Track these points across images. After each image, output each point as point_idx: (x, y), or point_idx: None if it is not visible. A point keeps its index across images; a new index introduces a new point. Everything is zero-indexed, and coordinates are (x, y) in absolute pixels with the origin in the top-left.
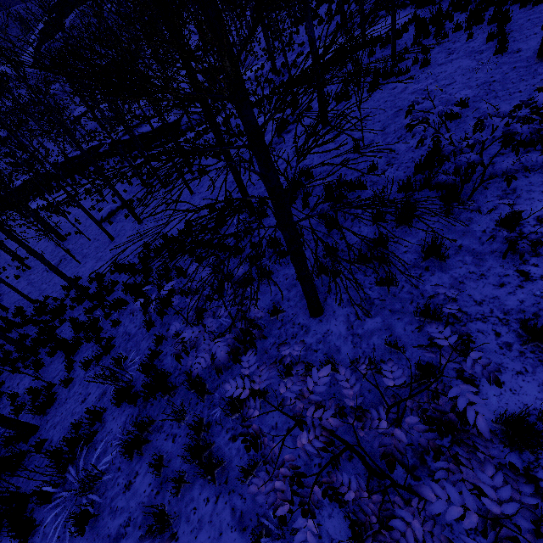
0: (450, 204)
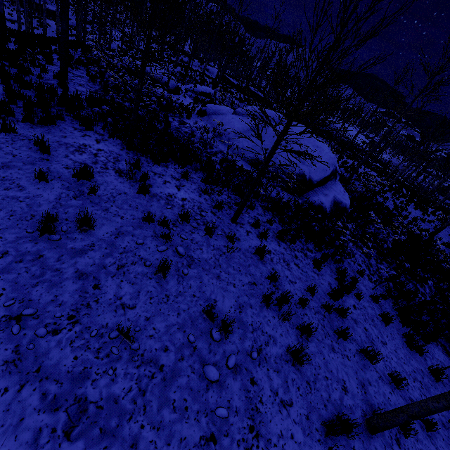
0: None
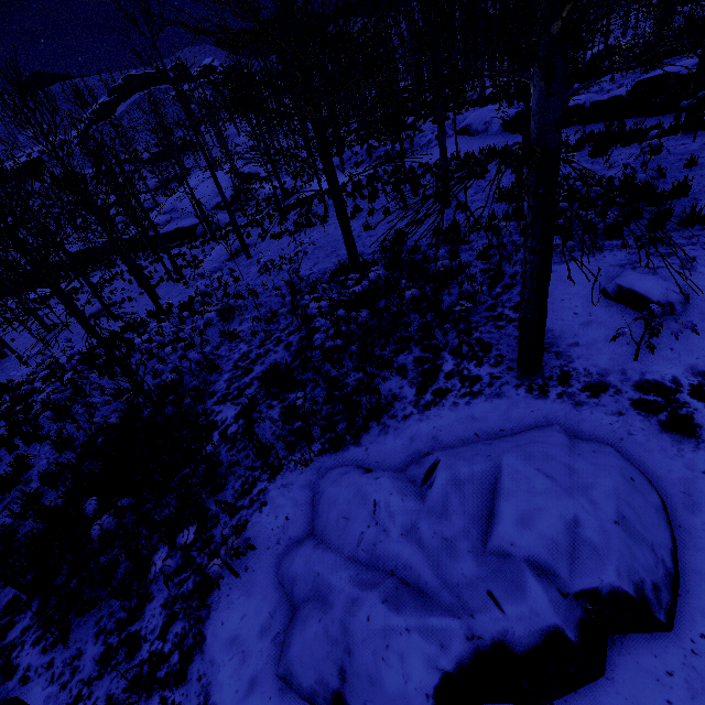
0: (226, 322)
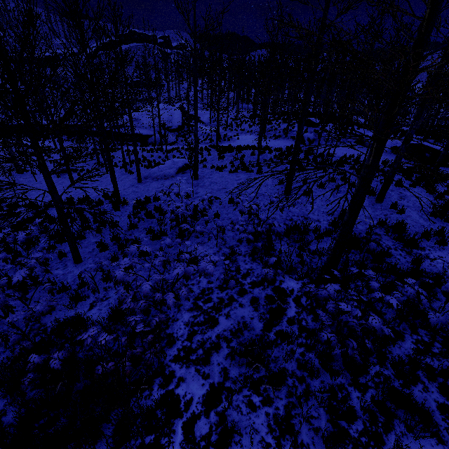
0: (180, 238)
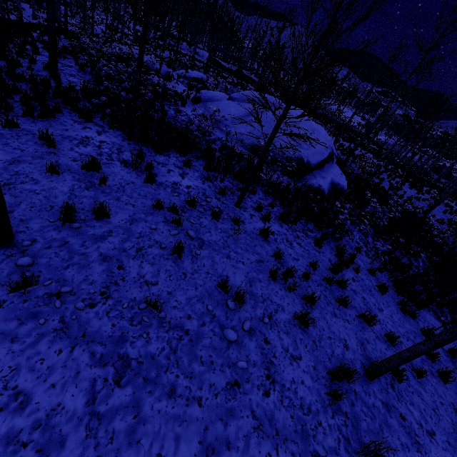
0: None
